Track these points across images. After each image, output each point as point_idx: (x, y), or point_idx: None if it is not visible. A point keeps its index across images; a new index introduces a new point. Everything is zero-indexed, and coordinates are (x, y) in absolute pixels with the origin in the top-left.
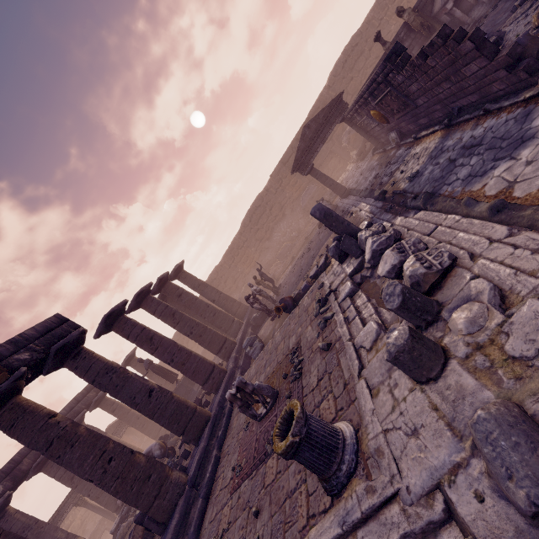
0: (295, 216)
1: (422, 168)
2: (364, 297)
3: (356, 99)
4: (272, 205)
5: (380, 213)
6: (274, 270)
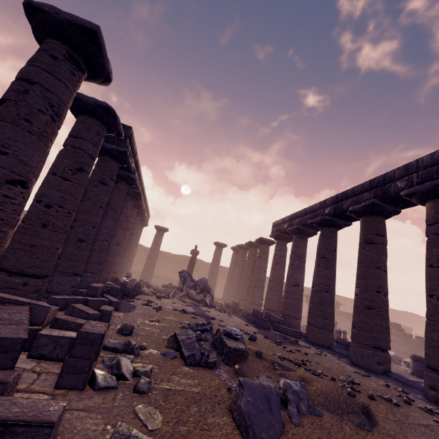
0: None
1: None
2: None
3: None
4: None
5: None
6: None
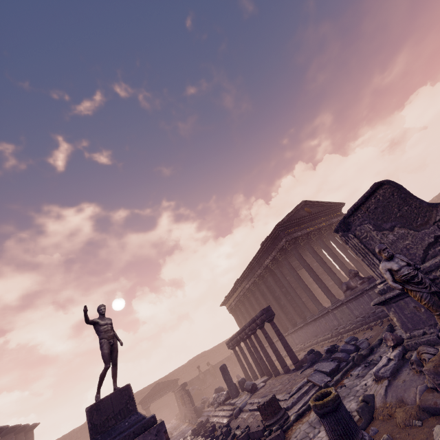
0: None
1: (175, 435)
2: None
3: (177, 388)
4: None
5: None
6: None
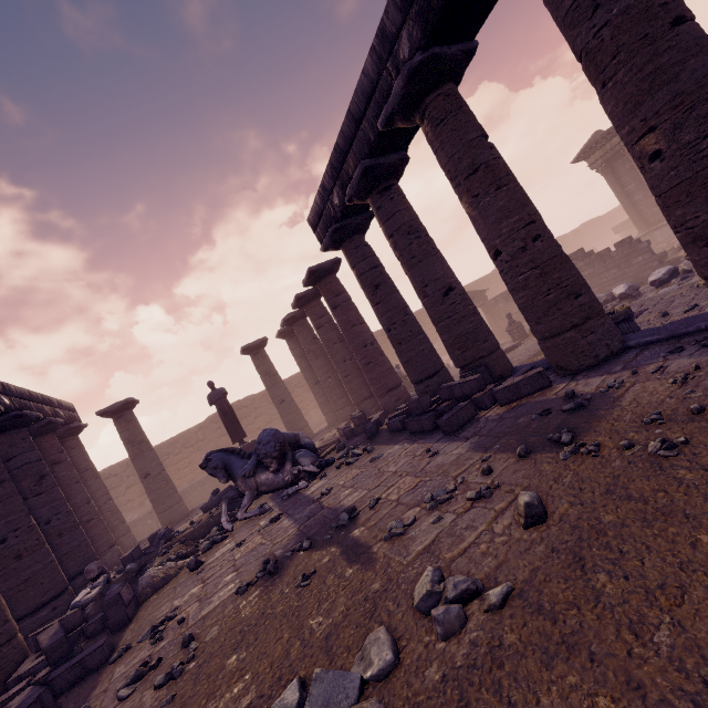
0: None
1: None
2: None
3: None
4: None
5: None
6: None
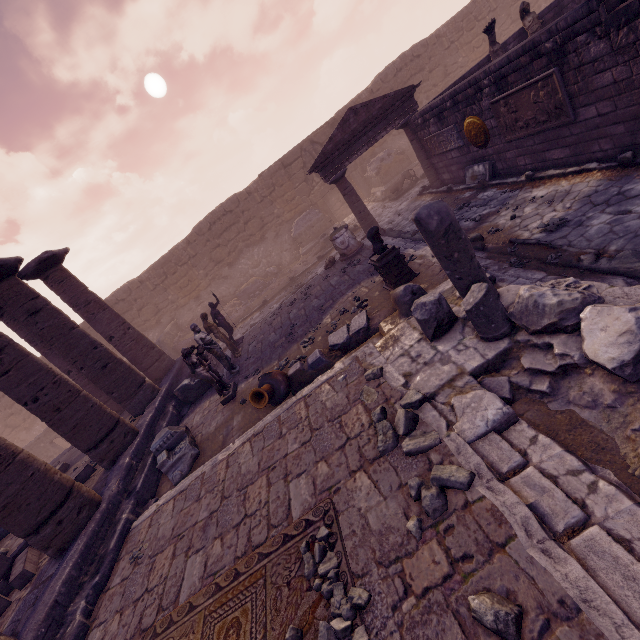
0: (278, 245)
1: (575, 216)
2: (559, 450)
3: (459, 88)
4: (250, 217)
5: (499, 267)
6: (229, 312)
